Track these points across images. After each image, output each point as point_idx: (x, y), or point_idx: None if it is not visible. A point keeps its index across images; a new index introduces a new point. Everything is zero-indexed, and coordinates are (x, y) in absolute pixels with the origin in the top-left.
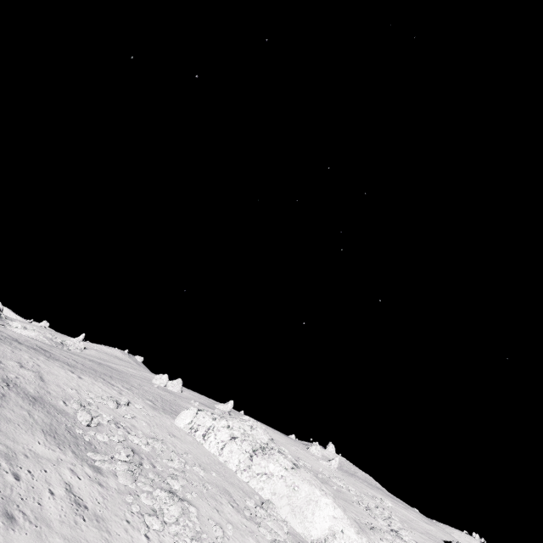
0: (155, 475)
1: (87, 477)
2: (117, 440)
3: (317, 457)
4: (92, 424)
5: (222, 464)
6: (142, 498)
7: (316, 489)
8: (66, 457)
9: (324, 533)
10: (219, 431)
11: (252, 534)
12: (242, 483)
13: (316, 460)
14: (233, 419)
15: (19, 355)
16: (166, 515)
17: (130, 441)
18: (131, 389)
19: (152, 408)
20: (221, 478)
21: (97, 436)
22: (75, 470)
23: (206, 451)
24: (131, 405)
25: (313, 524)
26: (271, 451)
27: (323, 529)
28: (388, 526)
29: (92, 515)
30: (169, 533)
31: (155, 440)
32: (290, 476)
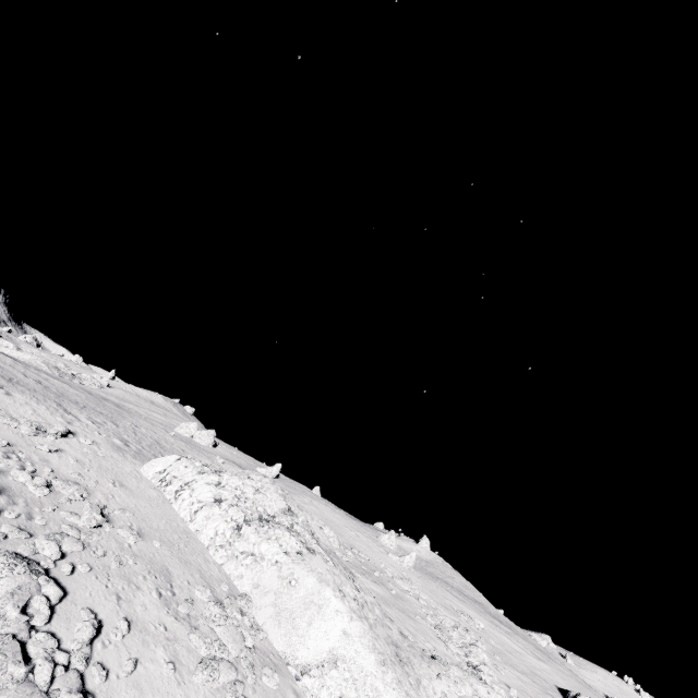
0: (14, 529)
1: None
2: None
3: (388, 550)
4: None
5: (190, 534)
6: None
7: (326, 587)
8: None
9: (319, 656)
10: (200, 488)
11: (169, 644)
12: (210, 564)
13: (384, 553)
14: (234, 476)
15: None
16: None
17: (11, 478)
18: (105, 423)
19: (114, 448)
20: (169, 553)
21: None
22: None
23: (171, 514)
24: (74, 439)
25: (304, 640)
26: (276, 525)
27: (319, 649)
28: (463, 656)
29: None
30: None
31: (68, 484)
32: (290, 563)
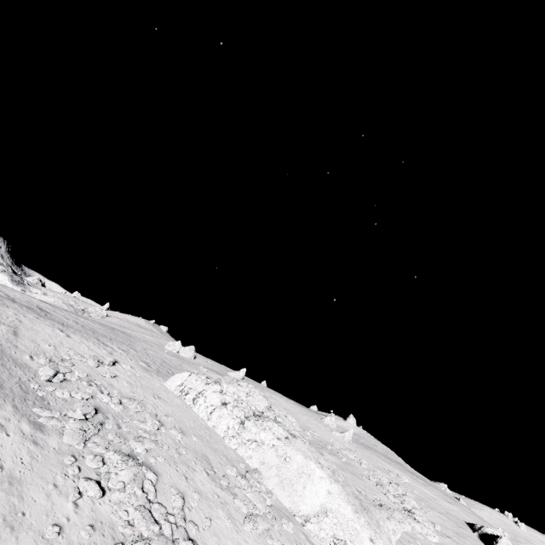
0: (116, 436)
1: (20, 434)
2: (80, 398)
3: (331, 428)
4: (55, 380)
5: (210, 429)
6: (86, 460)
7: (310, 461)
8: (1, 411)
9: (314, 509)
10: (210, 395)
11: (224, 506)
12: (228, 449)
13: (329, 431)
14: (229, 384)
15: (2, 310)
16: (112, 480)
17: (98, 400)
18: (129, 350)
19: (143, 370)
20: (202, 444)
21: (56, 392)
22: (6, 425)
23: (194, 415)
24: (119, 366)
25: (303, 499)
26: (266, 419)
27: (314, 504)
28: (400, 504)
29: (5, 476)
30: (109, 500)
31: (131, 401)
32: (282, 446)
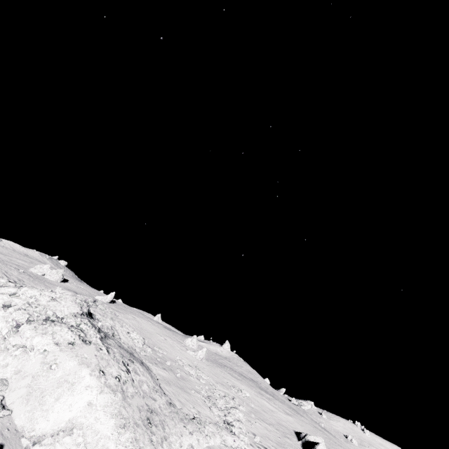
0: None
1: None
2: None
3: (189, 348)
4: None
5: None
6: None
7: (85, 368)
8: None
9: (56, 426)
10: None
11: None
12: None
13: (184, 350)
14: (36, 289)
15: None
16: None
17: None
18: None
19: None
20: None
21: None
22: None
23: None
24: None
25: (47, 414)
26: (60, 324)
27: (59, 420)
28: (223, 416)
29: None
30: None
31: None
32: (56, 351)
